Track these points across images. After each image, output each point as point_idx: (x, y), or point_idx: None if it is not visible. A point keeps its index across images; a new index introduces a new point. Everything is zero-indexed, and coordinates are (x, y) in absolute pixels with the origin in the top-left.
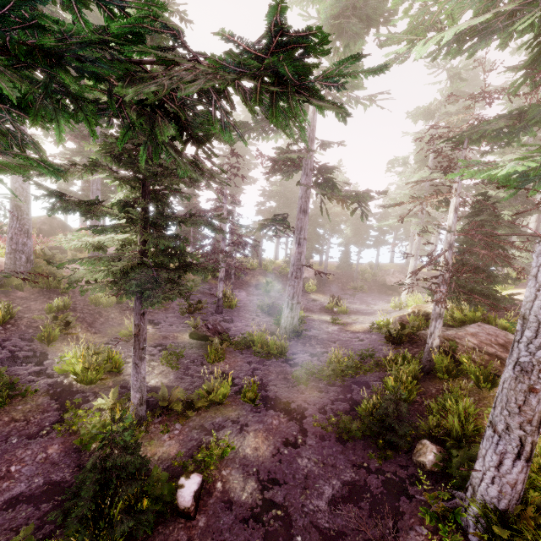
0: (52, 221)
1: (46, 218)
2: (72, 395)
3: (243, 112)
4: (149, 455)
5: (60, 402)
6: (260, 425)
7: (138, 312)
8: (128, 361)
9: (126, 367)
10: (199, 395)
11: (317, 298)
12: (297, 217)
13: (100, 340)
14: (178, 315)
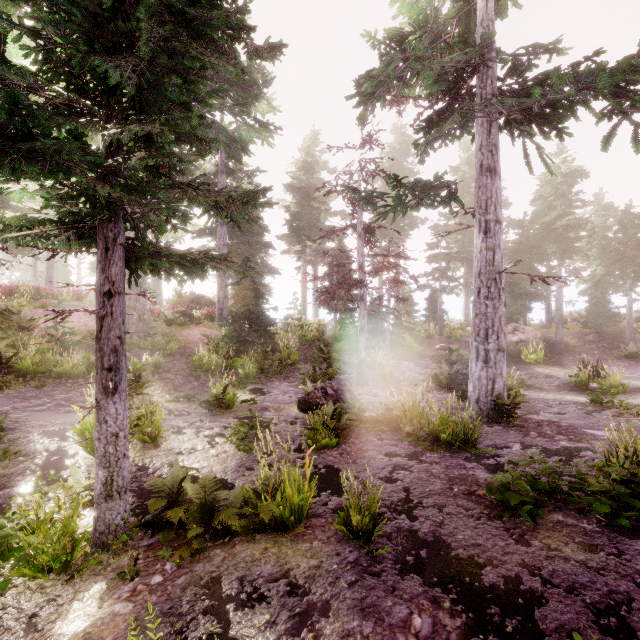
0: (201, 299)
1: (194, 296)
2: (62, 468)
3: (398, 140)
4: (56, 632)
5: (35, 477)
6: (366, 623)
7: (99, 289)
8: (185, 432)
9: (174, 439)
10: (247, 499)
11: (548, 372)
12: (477, 185)
13: (176, 405)
14: (299, 385)
